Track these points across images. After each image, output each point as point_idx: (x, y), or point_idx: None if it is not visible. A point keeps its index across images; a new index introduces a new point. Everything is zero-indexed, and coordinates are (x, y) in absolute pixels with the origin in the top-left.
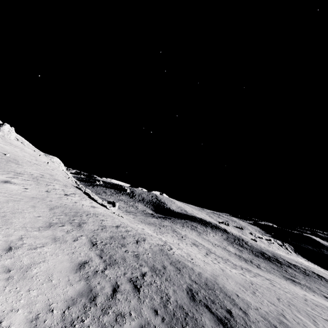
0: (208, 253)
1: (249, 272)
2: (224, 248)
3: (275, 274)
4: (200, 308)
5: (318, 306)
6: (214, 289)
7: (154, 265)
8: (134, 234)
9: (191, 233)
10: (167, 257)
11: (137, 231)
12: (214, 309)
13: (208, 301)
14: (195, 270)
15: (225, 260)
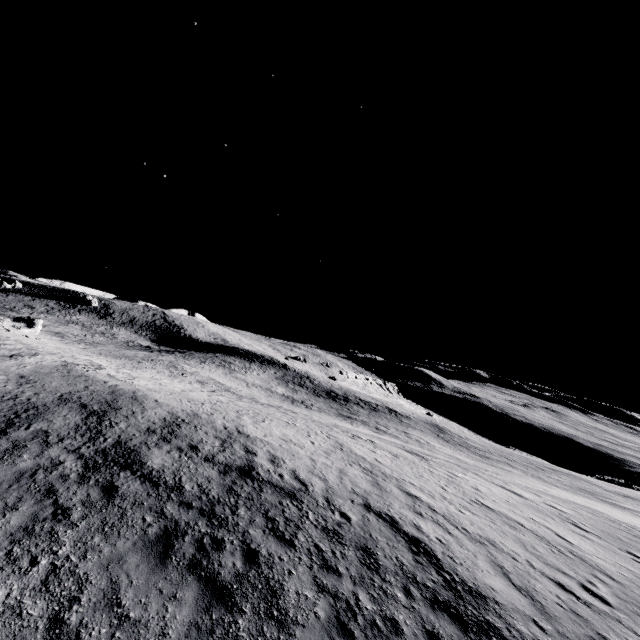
0: (216, 391)
1: (271, 407)
2: (266, 389)
3: (327, 413)
4: (67, 405)
5: (316, 422)
6: (120, 396)
7: (25, 376)
8: (14, 349)
9: (212, 372)
10: (68, 371)
11: (32, 348)
12: (94, 406)
13: (92, 402)
14: (109, 383)
15: (244, 398)
